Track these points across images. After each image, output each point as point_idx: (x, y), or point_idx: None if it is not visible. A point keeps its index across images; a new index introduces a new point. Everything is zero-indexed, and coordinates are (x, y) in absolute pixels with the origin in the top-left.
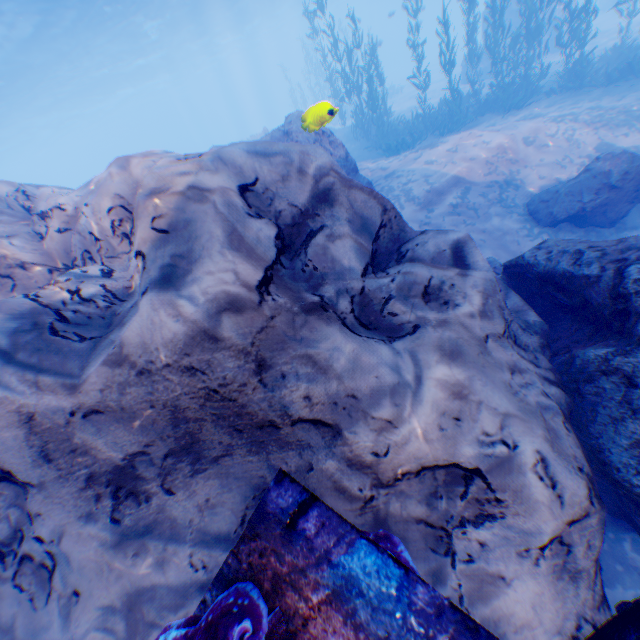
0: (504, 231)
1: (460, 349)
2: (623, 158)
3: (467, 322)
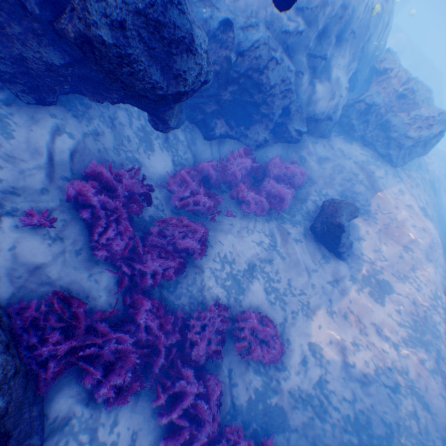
0: (326, 184)
1: (266, 1)
2: (349, 202)
3: (272, 8)
